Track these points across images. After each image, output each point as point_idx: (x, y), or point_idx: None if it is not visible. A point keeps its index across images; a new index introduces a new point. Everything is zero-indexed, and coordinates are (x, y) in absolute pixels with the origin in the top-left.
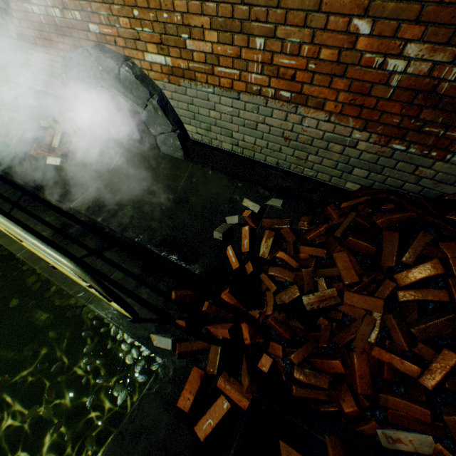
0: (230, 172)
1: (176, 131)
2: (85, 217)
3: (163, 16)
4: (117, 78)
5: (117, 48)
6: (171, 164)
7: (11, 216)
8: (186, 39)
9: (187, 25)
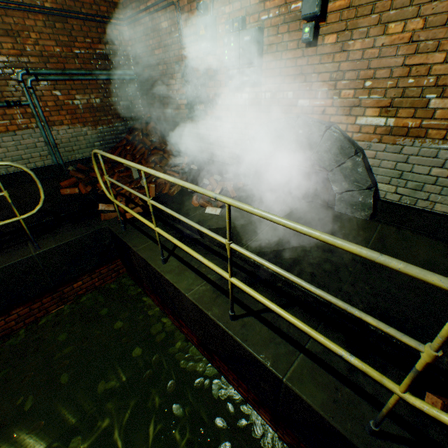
0: (441, 238)
1: (370, 188)
2: (249, 266)
3: (406, 82)
4: (317, 138)
5: (321, 116)
6: (349, 223)
7: (174, 253)
8: (431, 99)
9: (439, 85)
